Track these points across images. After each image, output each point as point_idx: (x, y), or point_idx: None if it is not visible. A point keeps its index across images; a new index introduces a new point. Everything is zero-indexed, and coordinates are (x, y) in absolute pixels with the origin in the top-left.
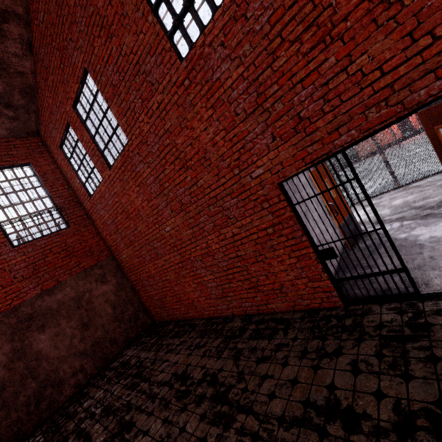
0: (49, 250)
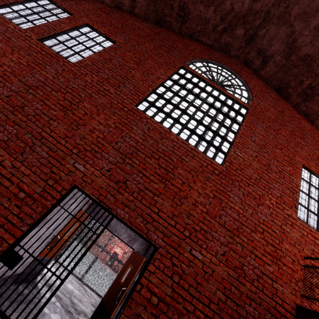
0: None
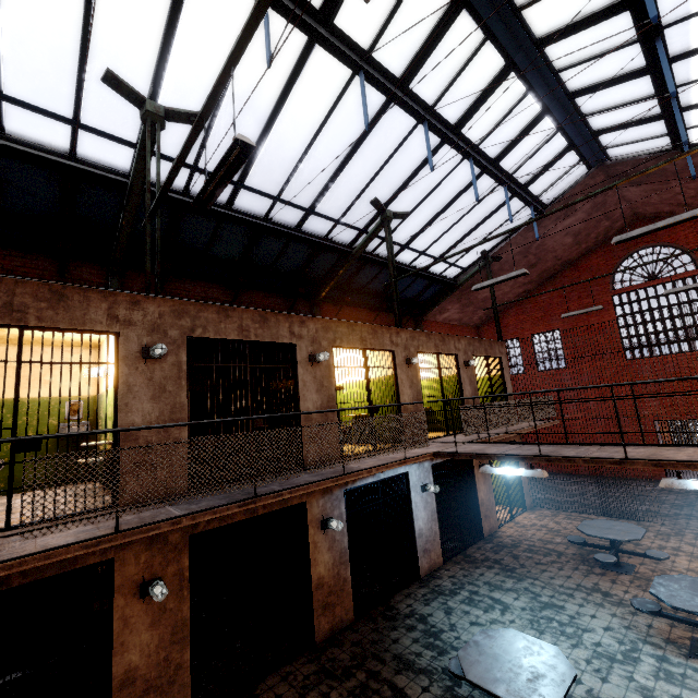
0: None
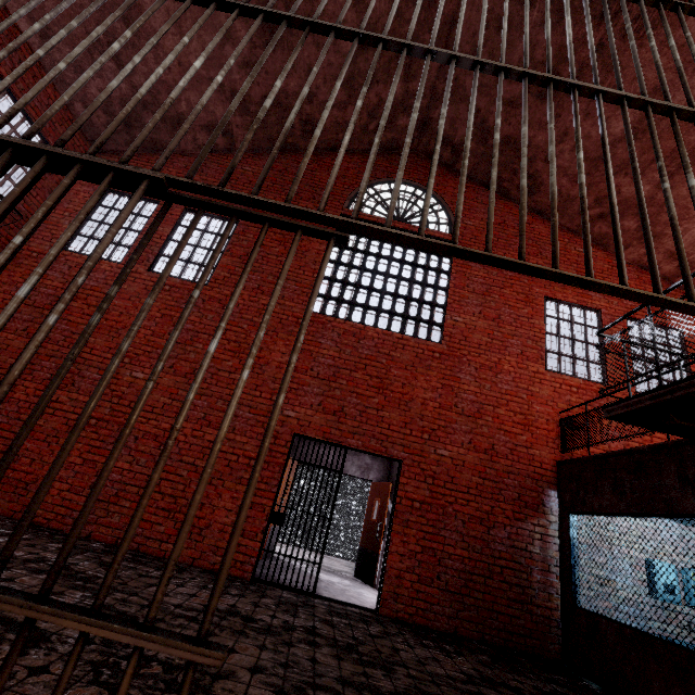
0: None
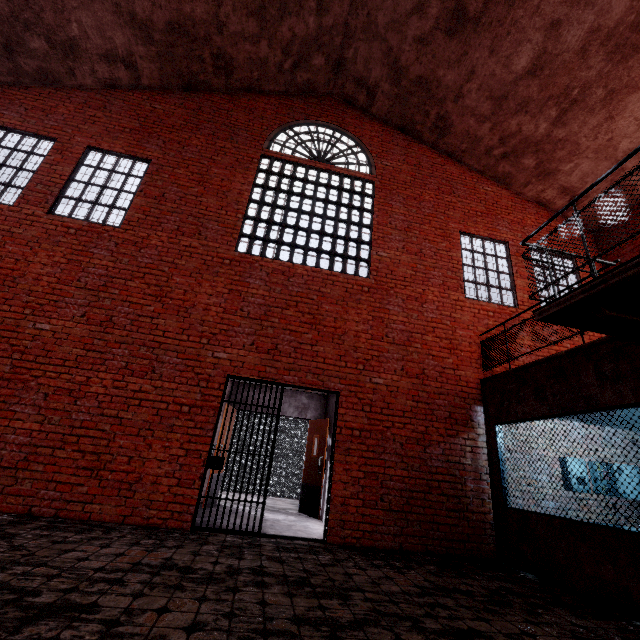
0: None
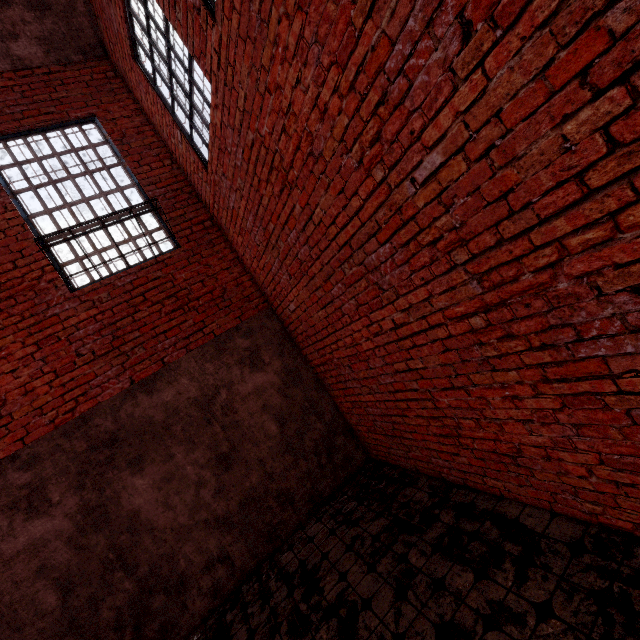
0: (141, 296)
